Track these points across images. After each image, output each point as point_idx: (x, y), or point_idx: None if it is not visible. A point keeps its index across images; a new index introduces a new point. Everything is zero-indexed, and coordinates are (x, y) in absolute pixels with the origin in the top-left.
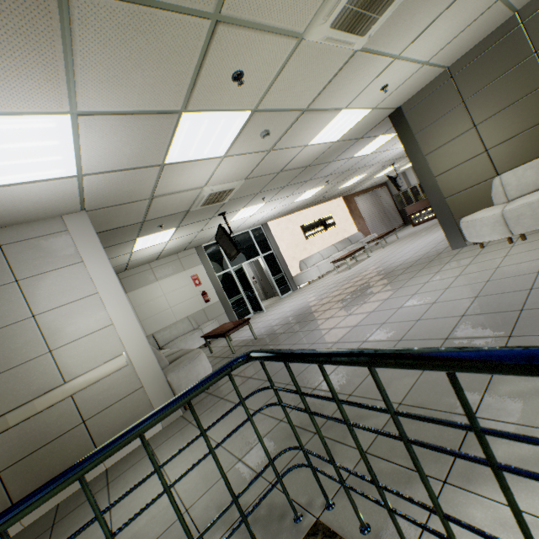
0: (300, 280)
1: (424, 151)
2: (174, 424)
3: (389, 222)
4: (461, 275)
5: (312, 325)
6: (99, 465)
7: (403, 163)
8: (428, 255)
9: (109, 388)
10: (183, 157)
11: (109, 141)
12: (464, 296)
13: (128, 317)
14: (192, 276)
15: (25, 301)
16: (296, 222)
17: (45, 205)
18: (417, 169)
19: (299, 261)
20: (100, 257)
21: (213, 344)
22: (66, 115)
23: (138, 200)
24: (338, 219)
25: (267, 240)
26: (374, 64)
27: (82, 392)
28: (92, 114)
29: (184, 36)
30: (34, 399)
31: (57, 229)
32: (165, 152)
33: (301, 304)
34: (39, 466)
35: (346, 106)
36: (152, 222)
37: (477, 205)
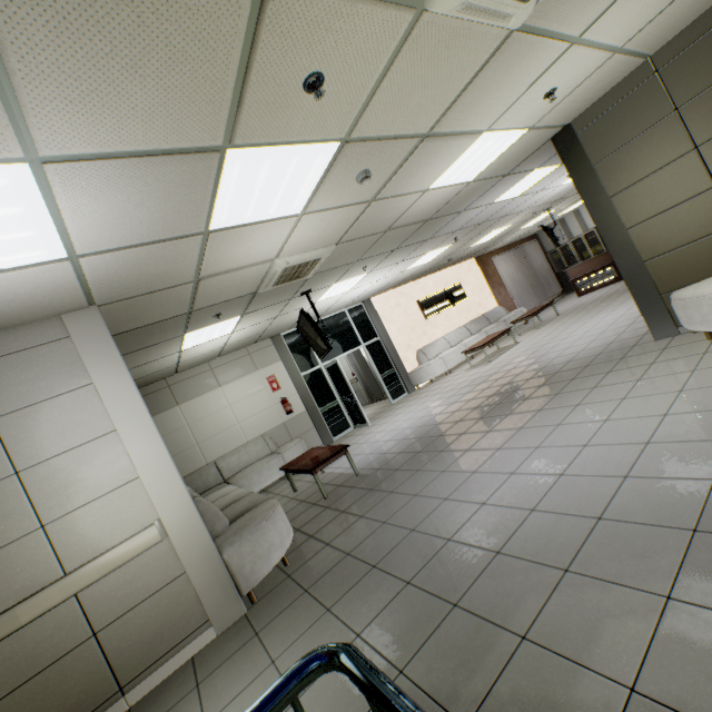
0: (418, 377)
1: (608, 190)
2: (234, 630)
3: (542, 290)
4: (687, 391)
5: (442, 461)
6: (119, 702)
7: (563, 207)
8: (614, 347)
9: (133, 578)
10: (237, 220)
11: (110, 201)
12: (705, 436)
13: (162, 466)
14: (268, 378)
15: (4, 451)
16: (410, 296)
17: (28, 303)
18: (597, 218)
19: (416, 351)
20: (119, 375)
21: (298, 476)
22: (22, 164)
23: (176, 284)
24: (470, 289)
25: (371, 323)
26: (538, 54)
27: (93, 586)
28: (68, 159)
29: (210, 8)
30: (17, 605)
31: (54, 336)
32: (207, 214)
33: (422, 418)
34: (24, 710)
35: (489, 126)
36: (204, 312)
37: (699, 271)
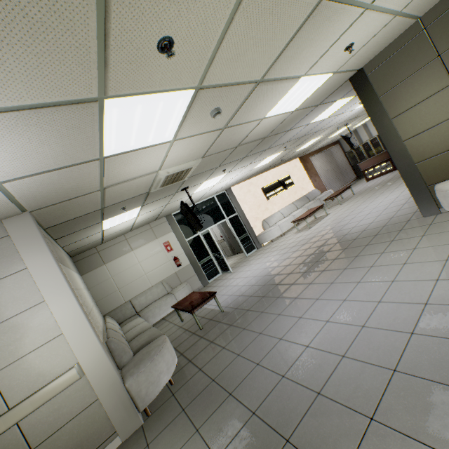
0: (263, 238)
1: (390, 114)
2: (133, 439)
3: (343, 177)
4: None
5: (278, 306)
6: None
7: (356, 123)
8: (394, 221)
9: (60, 407)
10: (123, 148)
11: (14, 143)
12: None
13: (79, 324)
14: (164, 243)
15: None
16: (257, 185)
17: None
18: (382, 134)
19: (261, 221)
20: (46, 260)
21: None
22: None
23: (87, 192)
24: (296, 178)
25: (231, 204)
26: (341, 17)
27: (29, 416)
28: None
29: None
30: None
31: None
32: (99, 146)
33: (266, 269)
34: None
35: (305, 72)
36: (113, 207)
37: None
